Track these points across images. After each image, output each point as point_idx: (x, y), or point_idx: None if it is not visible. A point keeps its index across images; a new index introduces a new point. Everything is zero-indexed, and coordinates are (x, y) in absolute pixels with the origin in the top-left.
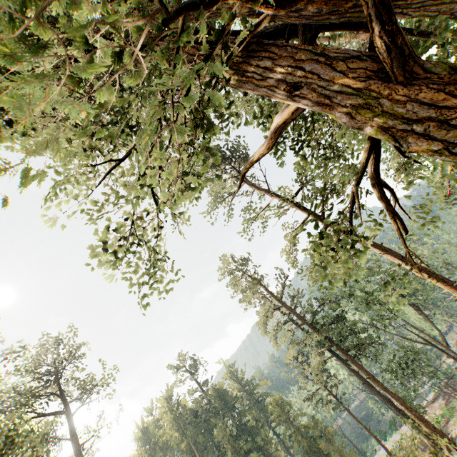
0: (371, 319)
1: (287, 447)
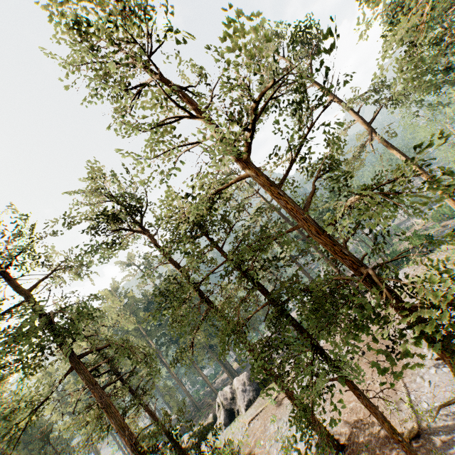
0: None
1: None
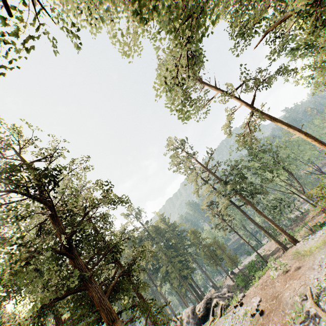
0: (262, 179)
1: (194, 258)
